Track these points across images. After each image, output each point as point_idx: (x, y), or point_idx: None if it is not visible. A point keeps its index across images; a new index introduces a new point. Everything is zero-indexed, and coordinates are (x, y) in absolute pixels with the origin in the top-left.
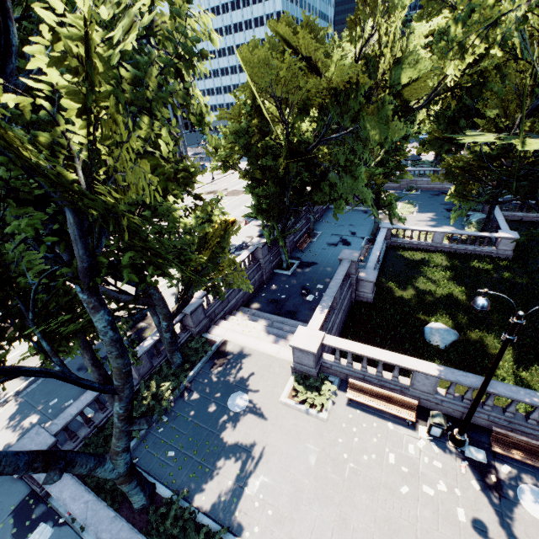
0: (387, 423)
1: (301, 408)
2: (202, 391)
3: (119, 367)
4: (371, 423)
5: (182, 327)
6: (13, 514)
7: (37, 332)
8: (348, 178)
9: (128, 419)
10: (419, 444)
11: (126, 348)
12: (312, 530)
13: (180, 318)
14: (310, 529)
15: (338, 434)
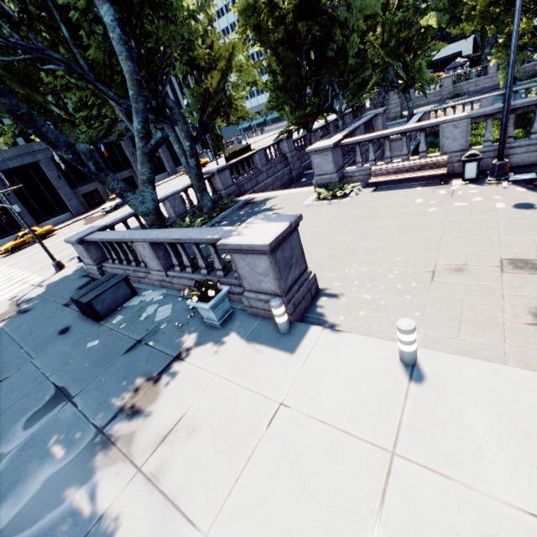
0: (416, 188)
1: (323, 202)
2: (231, 220)
3: (130, 72)
4: (398, 193)
5: (212, 189)
6: (79, 288)
7: (60, 16)
8: (357, 5)
9: (147, 142)
10: (452, 188)
11: (168, 219)
12: (330, 245)
13: (209, 176)
14: (328, 246)
15: (361, 205)
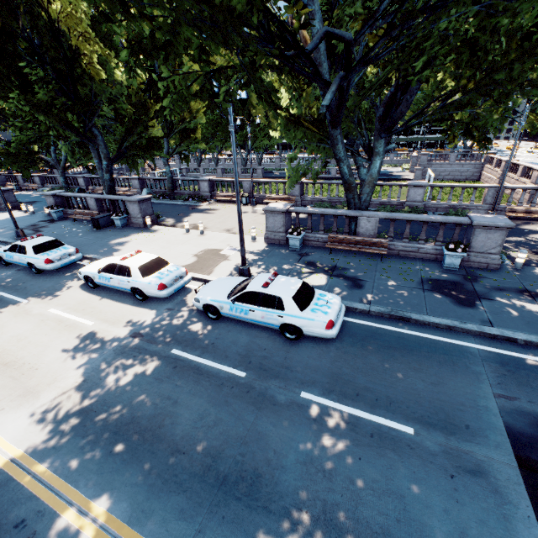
0: None
1: None
2: None
3: None
4: None
5: None
6: None
7: None
8: None
9: None
10: None
11: None
12: None
13: None
14: None
15: None
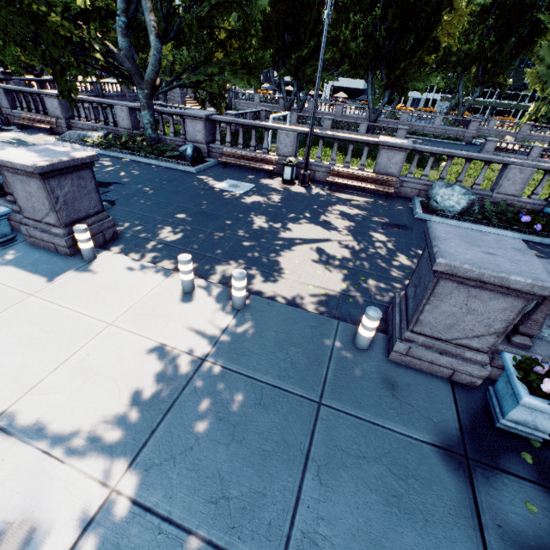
0: None
1: None
2: None
3: None
4: None
5: None
6: None
7: None
8: None
9: None
10: None
11: None
12: None
13: None
14: None
15: None
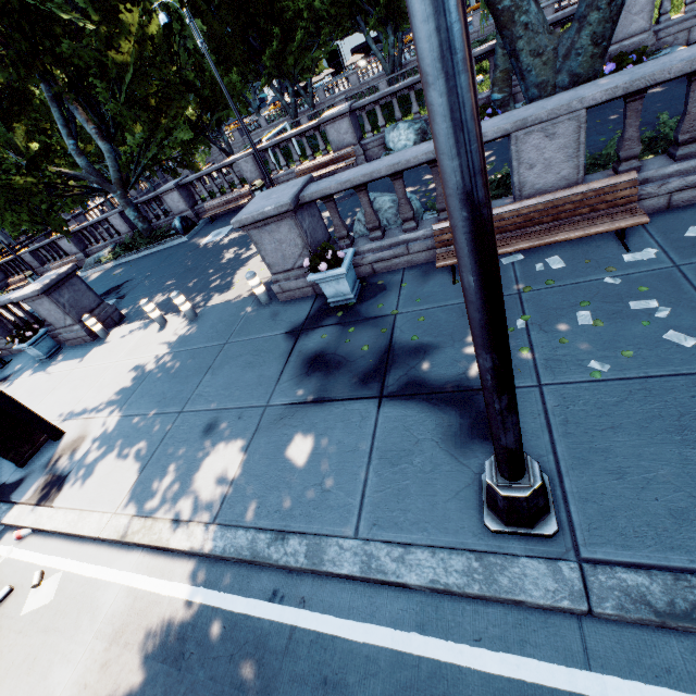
0: None
1: None
2: None
3: None
4: None
5: None
6: None
7: None
8: None
9: None
10: None
11: None
12: None
13: None
14: None
15: None
